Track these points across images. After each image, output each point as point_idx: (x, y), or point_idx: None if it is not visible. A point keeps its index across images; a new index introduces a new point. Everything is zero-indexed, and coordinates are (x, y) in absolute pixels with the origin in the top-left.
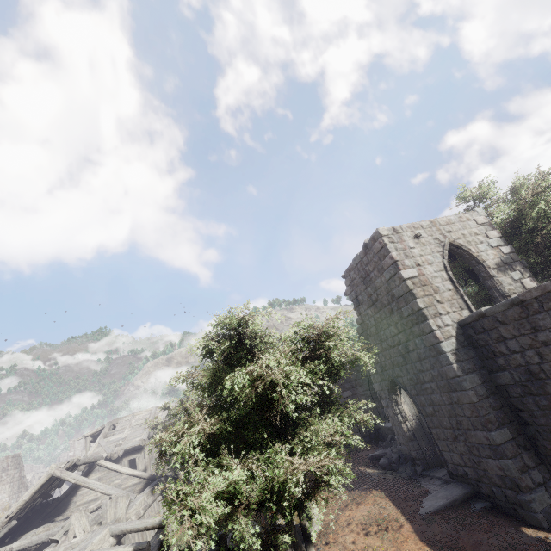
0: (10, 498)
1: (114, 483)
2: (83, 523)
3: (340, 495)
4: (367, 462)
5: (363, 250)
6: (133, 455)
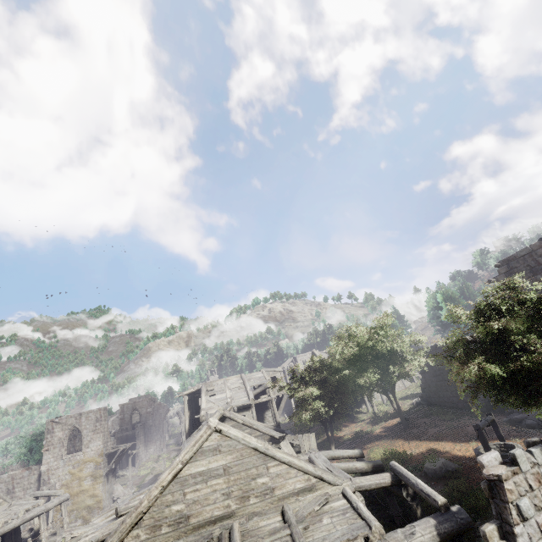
0: (103, 446)
1: (244, 432)
2: (290, 450)
3: (517, 441)
4: (507, 424)
5: (538, 244)
6: (243, 412)
